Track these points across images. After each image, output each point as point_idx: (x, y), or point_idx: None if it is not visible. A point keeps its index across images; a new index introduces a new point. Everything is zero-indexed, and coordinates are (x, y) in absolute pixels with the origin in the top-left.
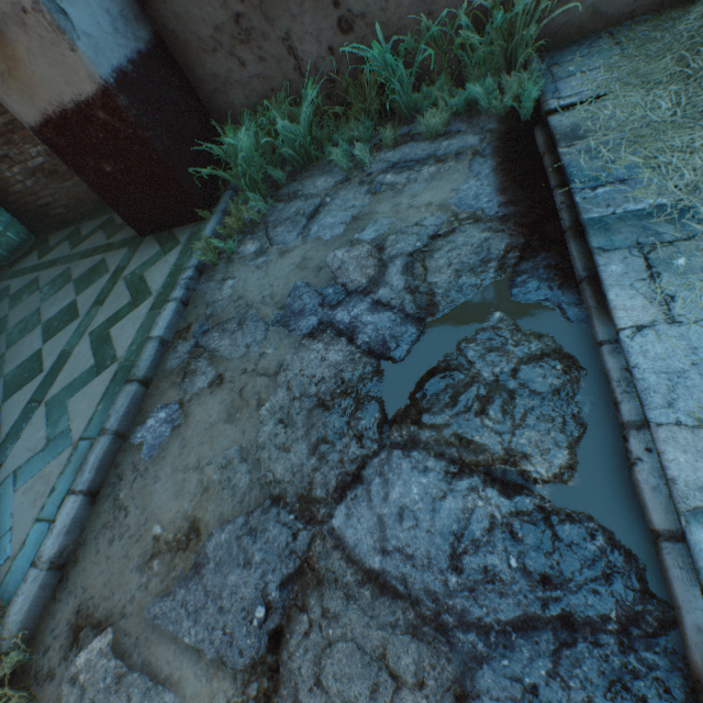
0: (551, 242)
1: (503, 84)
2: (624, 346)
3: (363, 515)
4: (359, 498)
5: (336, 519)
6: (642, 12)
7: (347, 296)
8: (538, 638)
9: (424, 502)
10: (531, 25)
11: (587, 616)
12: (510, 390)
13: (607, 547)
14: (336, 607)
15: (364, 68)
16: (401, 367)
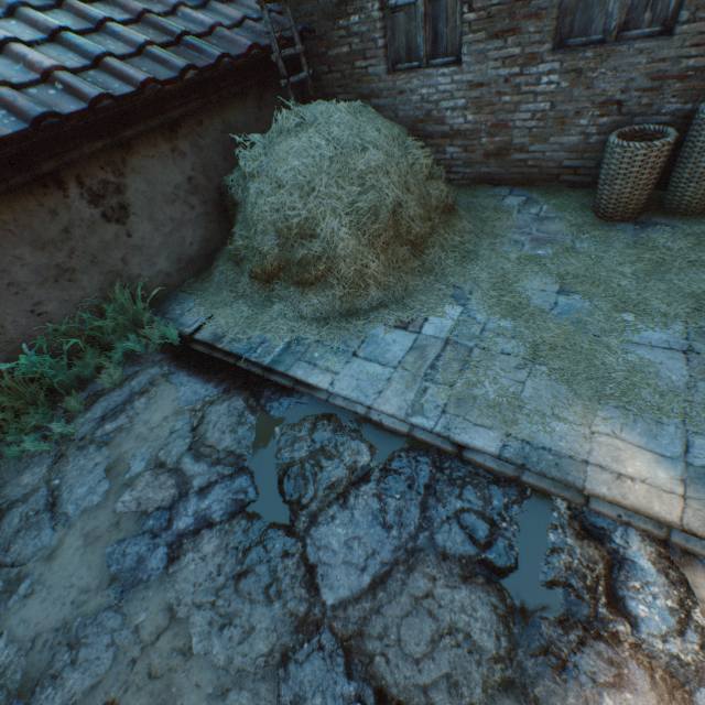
0: (263, 383)
1: (146, 334)
2: (335, 393)
3: (336, 575)
4: (325, 572)
5: (328, 599)
6: (188, 278)
7: (171, 509)
8: (430, 503)
9: (350, 527)
10: (139, 303)
11: (428, 477)
12: (321, 448)
13: (407, 453)
14: (381, 624)
15: (2, 376)
16: (262, 498)
